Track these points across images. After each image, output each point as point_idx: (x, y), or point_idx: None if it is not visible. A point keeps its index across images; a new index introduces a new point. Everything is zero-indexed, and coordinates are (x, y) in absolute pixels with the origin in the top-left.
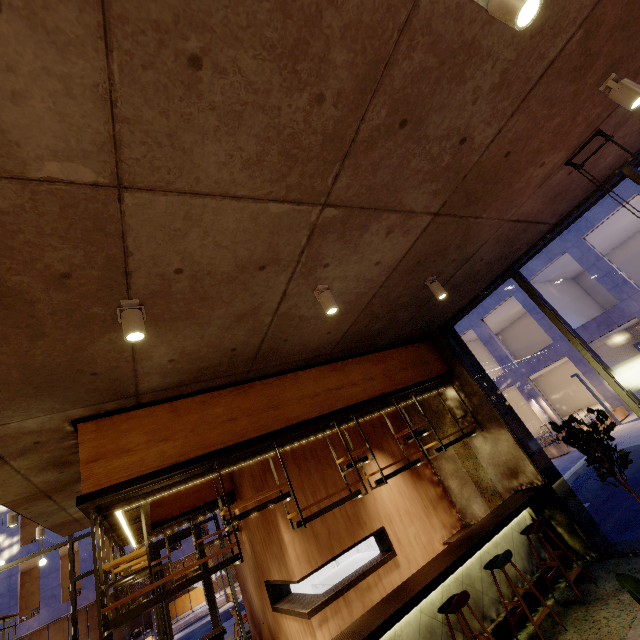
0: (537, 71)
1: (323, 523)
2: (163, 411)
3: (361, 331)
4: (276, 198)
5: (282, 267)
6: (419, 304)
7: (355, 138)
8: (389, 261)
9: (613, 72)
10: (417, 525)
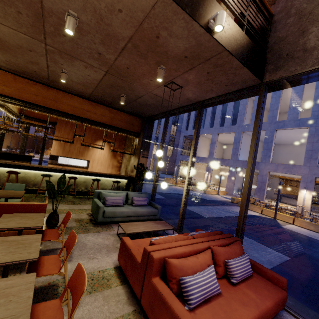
0: (119, 47)
1: (69, 147)
2: (10, 76)
3: (100, 97)
4: (21, 32)
5: (40, 55)
6: (126, 102)
7: (45, 30)
8: (95, 78)
9: (161, 64)
10: (102, 167)
